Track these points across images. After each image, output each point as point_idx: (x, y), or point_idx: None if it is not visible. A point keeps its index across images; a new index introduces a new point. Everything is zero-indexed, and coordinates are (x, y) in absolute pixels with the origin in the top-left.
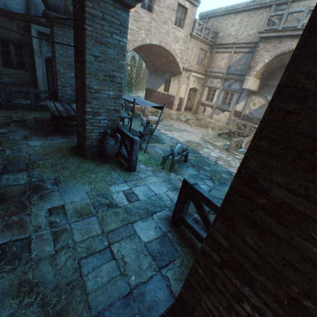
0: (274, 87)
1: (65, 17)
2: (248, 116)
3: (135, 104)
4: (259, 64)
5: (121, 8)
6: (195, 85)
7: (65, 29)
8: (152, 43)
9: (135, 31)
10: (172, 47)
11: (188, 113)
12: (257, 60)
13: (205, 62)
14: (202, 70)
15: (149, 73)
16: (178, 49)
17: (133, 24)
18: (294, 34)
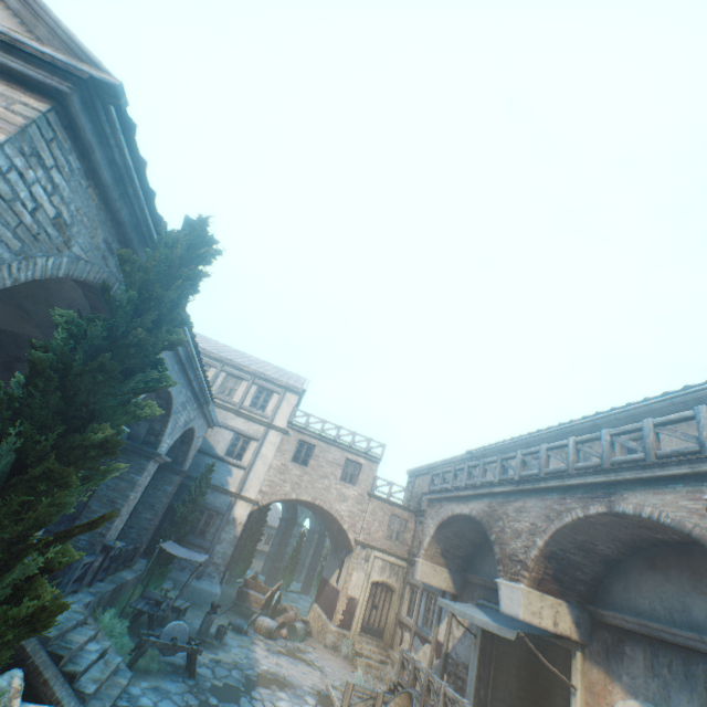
0: (477, 585)
1: (170, 464)
2: (453, 656)
3: (259, 591)
4: (426, 537)
5: (146, 458)
6: (386, 576)
7: (167, 473)
8: (300, 498)
9: (278, 482)
10: (334, 506)
11: (370, 640)
12: (425, 530)
13: (406, 535)
14: (402, 549)
15: (331, 548)
16: (345, 510)
17: (277, 475)
18: (448, 496)
